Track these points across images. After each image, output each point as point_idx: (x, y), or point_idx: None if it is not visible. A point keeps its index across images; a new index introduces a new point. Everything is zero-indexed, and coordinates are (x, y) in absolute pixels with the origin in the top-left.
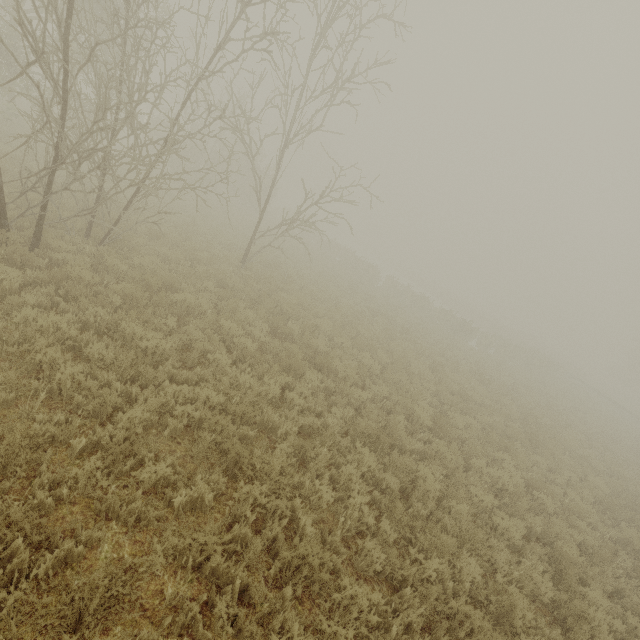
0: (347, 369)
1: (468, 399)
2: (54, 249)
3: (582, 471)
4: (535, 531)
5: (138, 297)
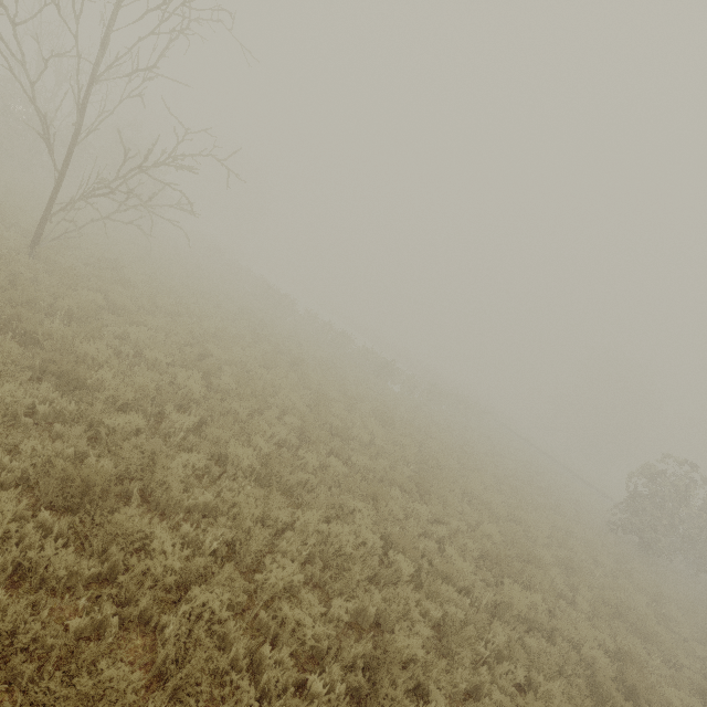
0: (120, 386)
1: (348, 437)
2: None
3: (478, 519)
4: (369, 614)
5: None
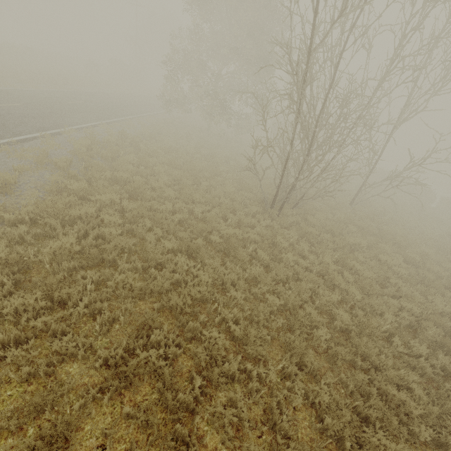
0: None
1: None
2: (284, 214)
3: None
4: None
5: (338, 242)
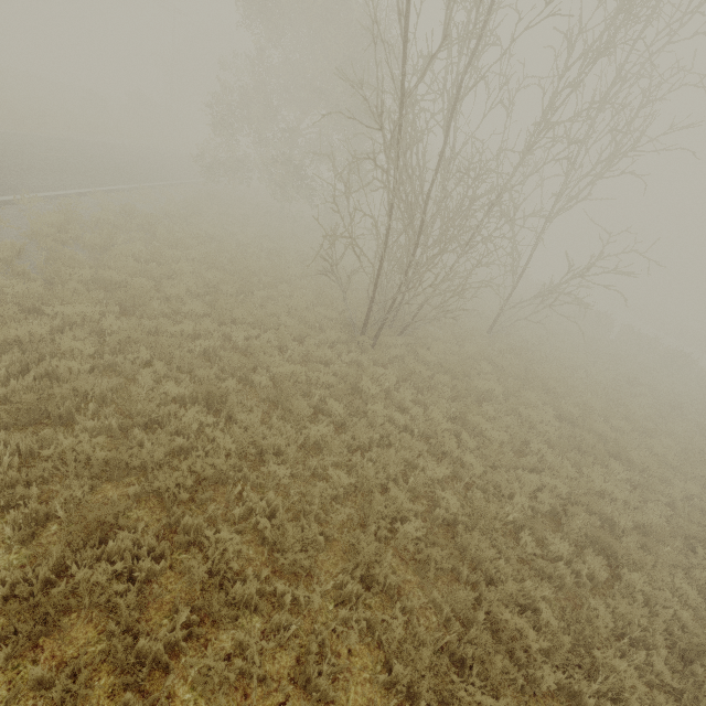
0: (645, 461)
1: None
2: (383, 344)
3: None
4: None
5: (459, 388)
